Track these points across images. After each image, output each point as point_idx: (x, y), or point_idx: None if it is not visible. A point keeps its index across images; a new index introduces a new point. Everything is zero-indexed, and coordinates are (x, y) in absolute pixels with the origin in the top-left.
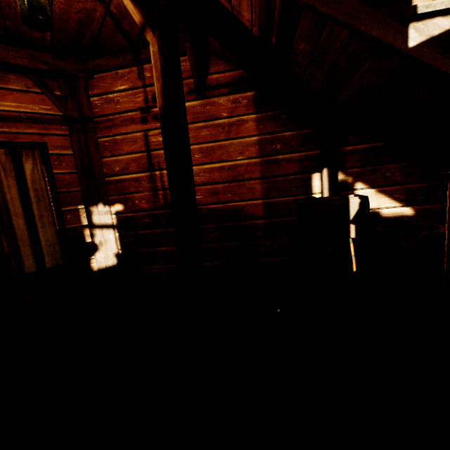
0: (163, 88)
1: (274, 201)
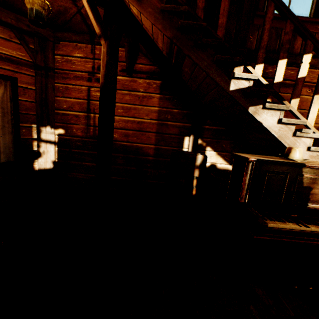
0: (105, 73)
1: (161, 147)
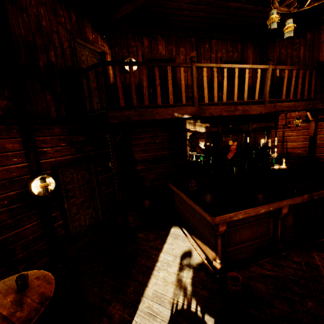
0: (313, 132)
1: None
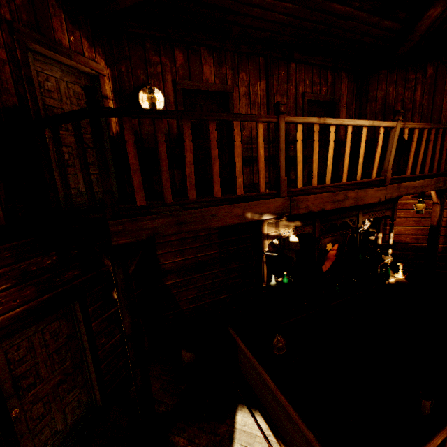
0: (437, 220)
1: None
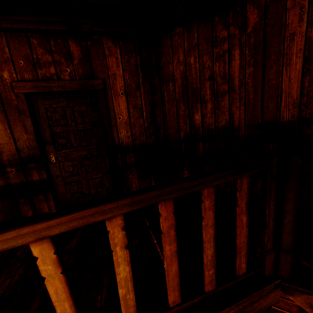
0: None
1: None
